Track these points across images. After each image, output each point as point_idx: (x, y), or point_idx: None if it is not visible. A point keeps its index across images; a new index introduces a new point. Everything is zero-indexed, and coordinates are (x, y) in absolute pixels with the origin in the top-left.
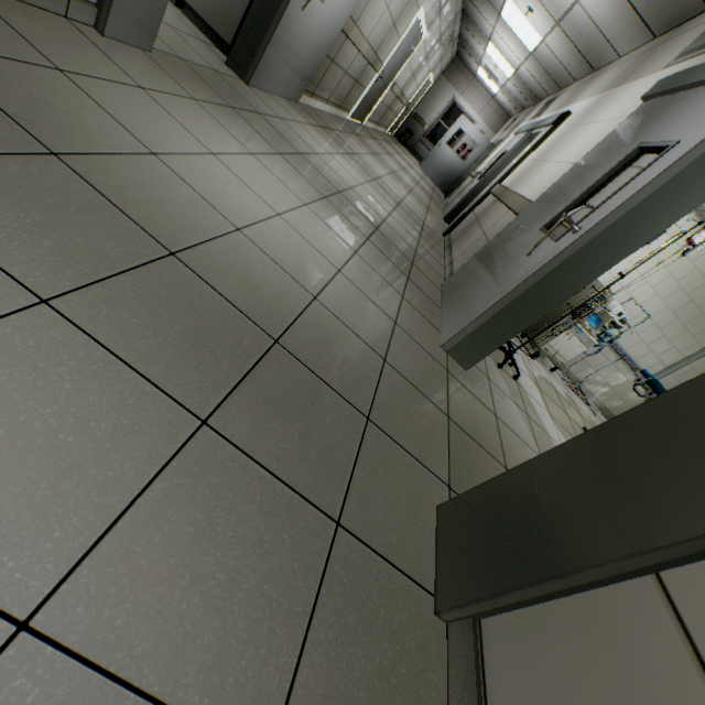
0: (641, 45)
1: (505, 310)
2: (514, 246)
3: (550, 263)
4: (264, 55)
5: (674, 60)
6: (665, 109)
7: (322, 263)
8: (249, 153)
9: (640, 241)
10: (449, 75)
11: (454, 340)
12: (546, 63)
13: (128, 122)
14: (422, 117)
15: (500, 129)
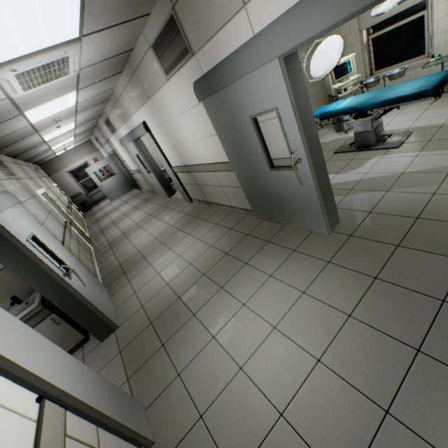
0: (119, 78)
1: (323, 200)
2: (269, 183)
3: (313, 176)
4: (104, 314)
5: (167, 75)
6: (228, 99)
7: (305, 304)
8: (214, 339)
9: (315, 133)
10: (52, 172)
11: (328, 227)
12: (86, 121)
13: (257, 431)
14: (75, 193)
15: (96, 147)
